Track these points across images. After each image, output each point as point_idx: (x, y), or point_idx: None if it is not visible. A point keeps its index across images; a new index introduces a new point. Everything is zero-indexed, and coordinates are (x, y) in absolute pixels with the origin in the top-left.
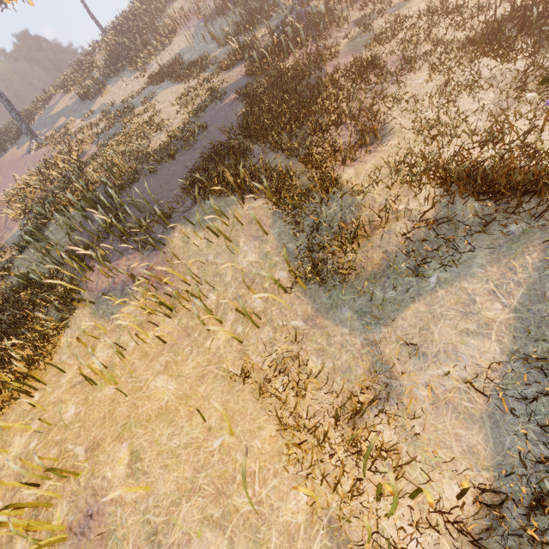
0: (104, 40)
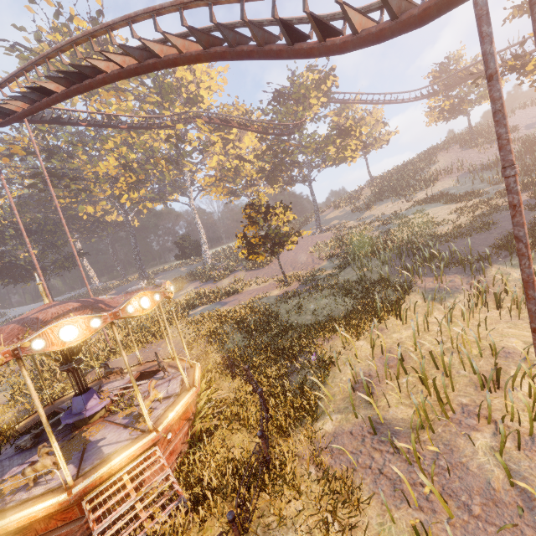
0: (370, 184)
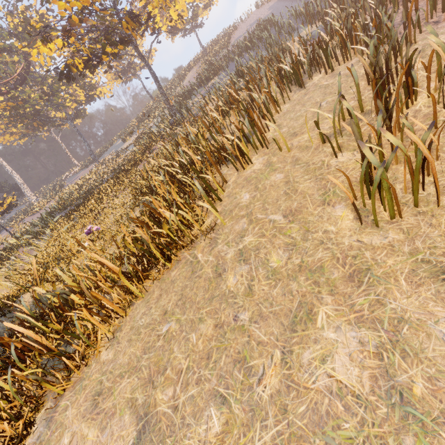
0: (152, 103)
